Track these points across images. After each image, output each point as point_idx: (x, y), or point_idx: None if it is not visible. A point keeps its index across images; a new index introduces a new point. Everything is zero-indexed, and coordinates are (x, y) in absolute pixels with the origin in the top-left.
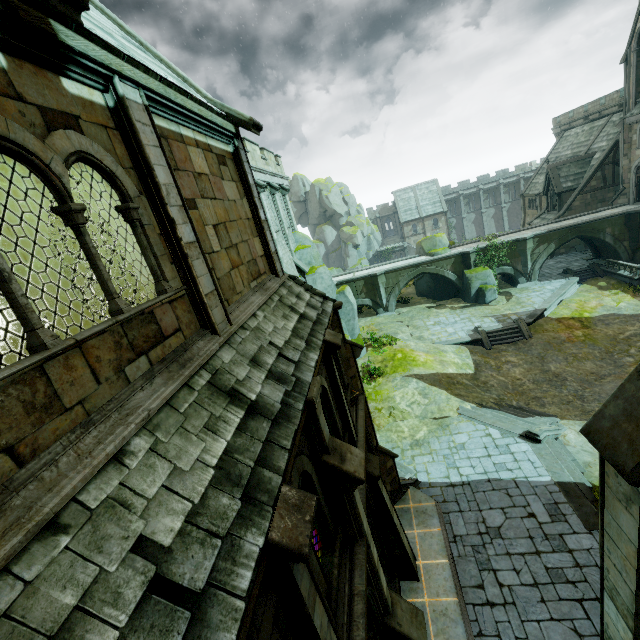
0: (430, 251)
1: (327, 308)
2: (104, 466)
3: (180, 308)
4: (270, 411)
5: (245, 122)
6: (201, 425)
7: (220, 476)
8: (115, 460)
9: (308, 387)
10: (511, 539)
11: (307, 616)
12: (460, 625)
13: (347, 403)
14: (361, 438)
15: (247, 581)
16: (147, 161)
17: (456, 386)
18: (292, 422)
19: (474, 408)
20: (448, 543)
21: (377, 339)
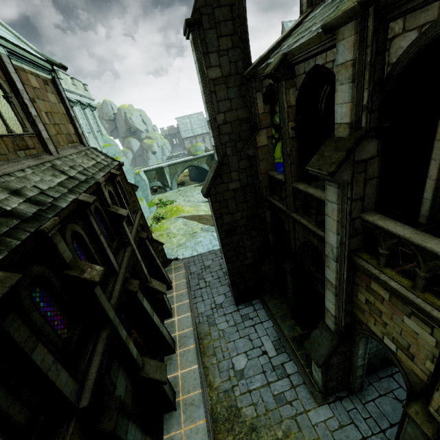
0: (194, 153)
1: (114, 163)
2: (18, 170)
3: (34, 140)
4: (79, 179)
5: (57, 64)
6: (50, 174)
7: (59, 185)
8: (21, 170)
9: (98, 179)
10: (213, 267)
11: (96, 232)
12: (187, 296)
13: (127, 206)
14: (136, 223)
15: (70, 200)
16: (12, 79)
17: (203, 219)
18: (89, 184)
19: (209, 227)
20: (188, 275)
21: (163, 202)
